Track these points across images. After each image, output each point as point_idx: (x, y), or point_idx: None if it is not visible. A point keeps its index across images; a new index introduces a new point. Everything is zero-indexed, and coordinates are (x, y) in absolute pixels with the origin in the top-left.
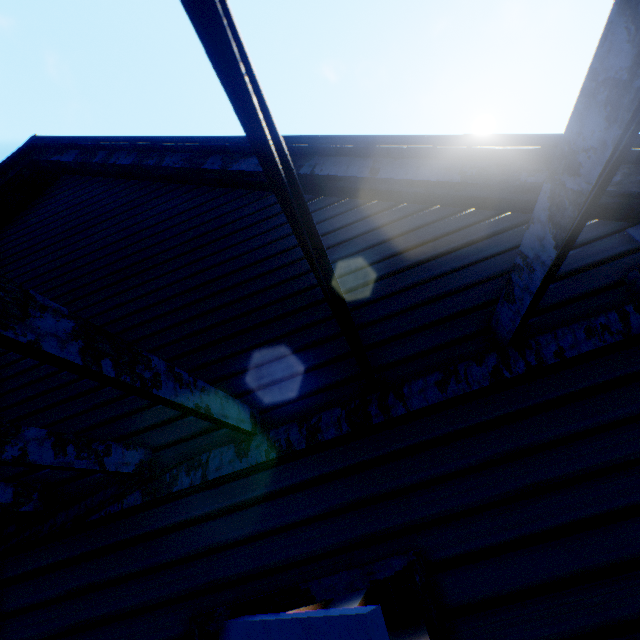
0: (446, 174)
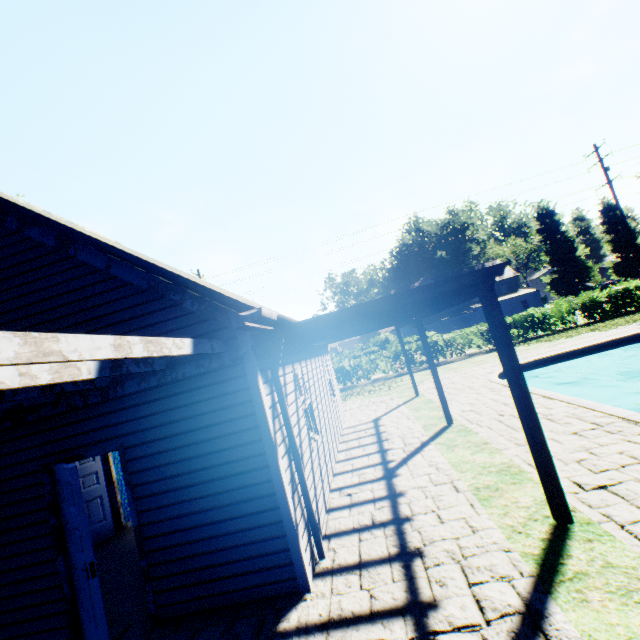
0: (142, 281)
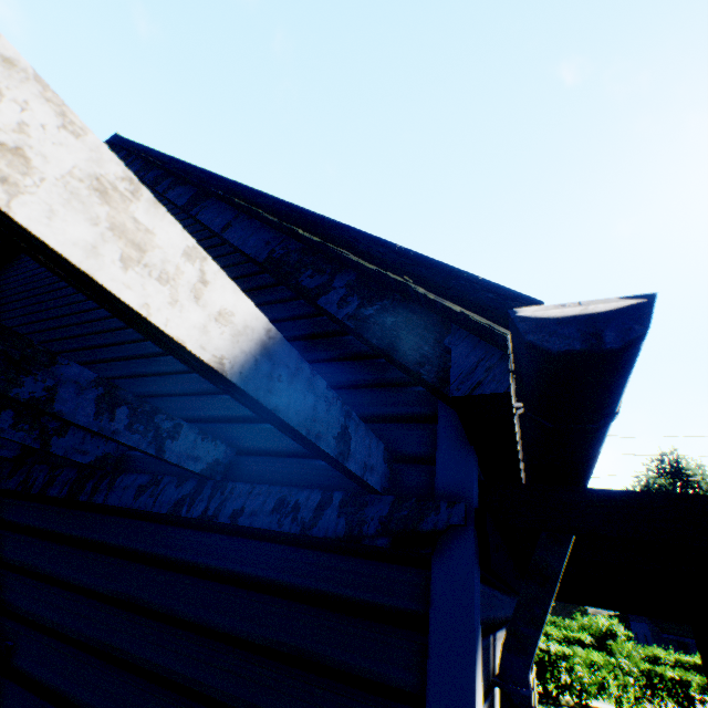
0: (261, 249)
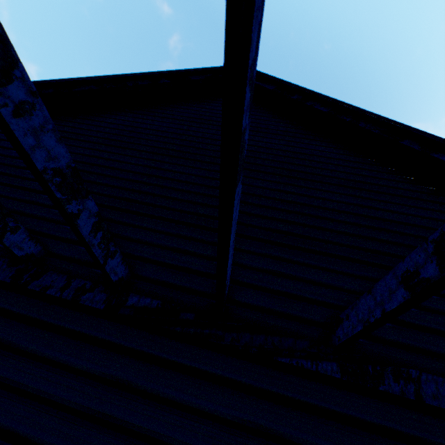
0: None
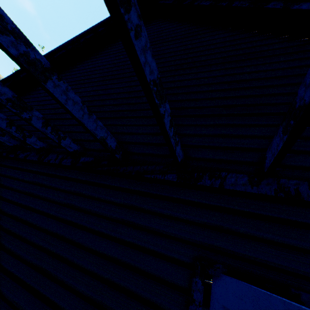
0: None
